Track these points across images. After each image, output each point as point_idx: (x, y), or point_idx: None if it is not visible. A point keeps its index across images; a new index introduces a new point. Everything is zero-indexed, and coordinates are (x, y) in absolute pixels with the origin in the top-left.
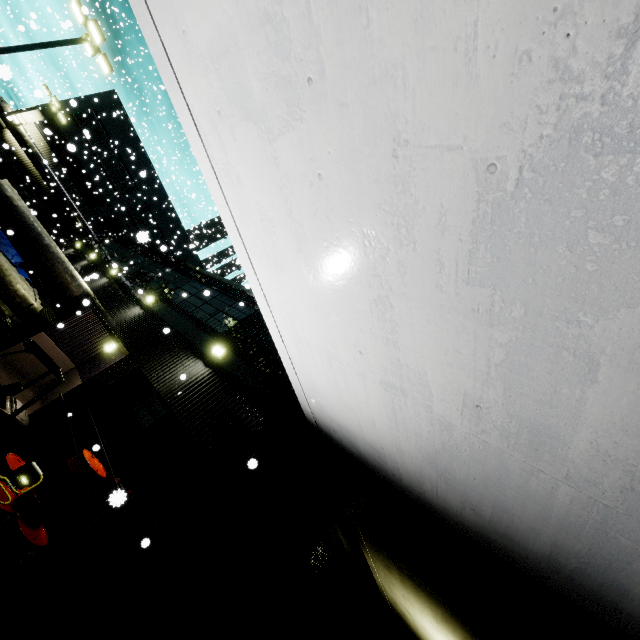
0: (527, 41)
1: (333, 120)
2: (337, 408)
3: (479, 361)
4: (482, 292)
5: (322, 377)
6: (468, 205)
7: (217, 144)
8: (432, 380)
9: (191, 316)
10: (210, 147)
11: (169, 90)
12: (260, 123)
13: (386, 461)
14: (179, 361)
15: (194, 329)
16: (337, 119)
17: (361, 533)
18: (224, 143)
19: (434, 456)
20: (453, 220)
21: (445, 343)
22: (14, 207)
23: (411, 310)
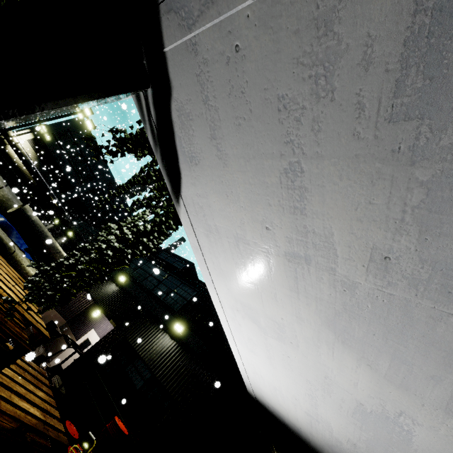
0: (372, 395)
1: (299, 354)
2: (274, 402)
3: (356, 434)
4: (357, 422)
5: (267, 390)
6: (353, 404)
7: (231, 311)
8: (333, 427)
9: (153, 295)
10: (225, 308)
11: (208, 285)
12: (261, 328)
13: (302, 433)
14: (152, 334)
15: (158, 306)
16: (301, 356)
17: (274, 447)
18: (236, 315)
19: (331, 446)
20: (347, 402)
21: (341, 422)
22: (32, 221)
23: (326, 406)
